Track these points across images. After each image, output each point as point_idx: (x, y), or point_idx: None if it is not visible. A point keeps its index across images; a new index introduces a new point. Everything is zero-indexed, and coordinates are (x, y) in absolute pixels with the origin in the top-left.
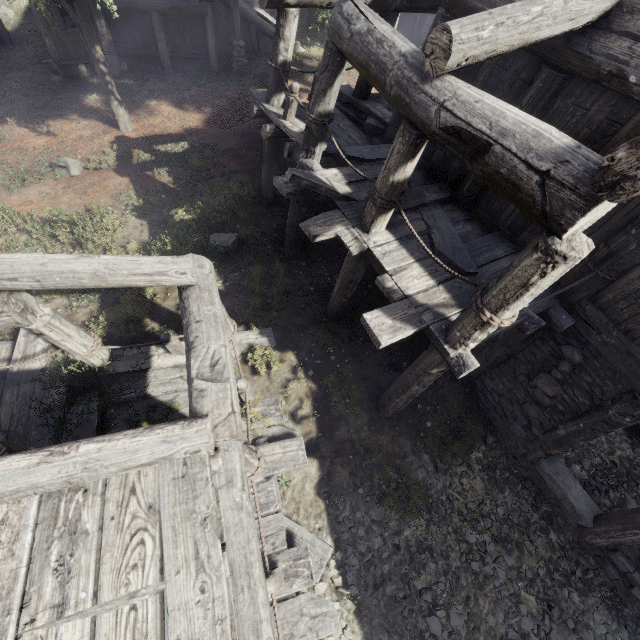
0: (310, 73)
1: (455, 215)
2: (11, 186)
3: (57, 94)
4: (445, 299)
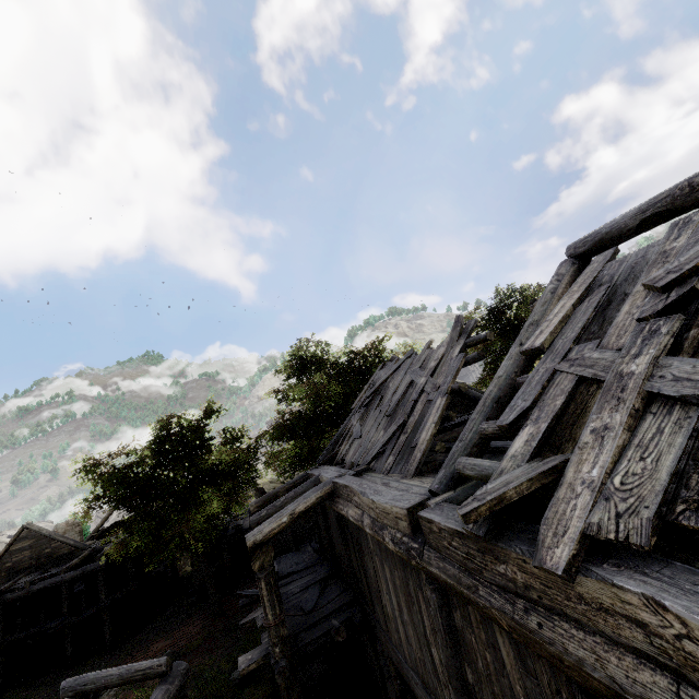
0: None
1: (331, 582)
2: (129, 686)
3: (190, 609)
4: (288, 632)
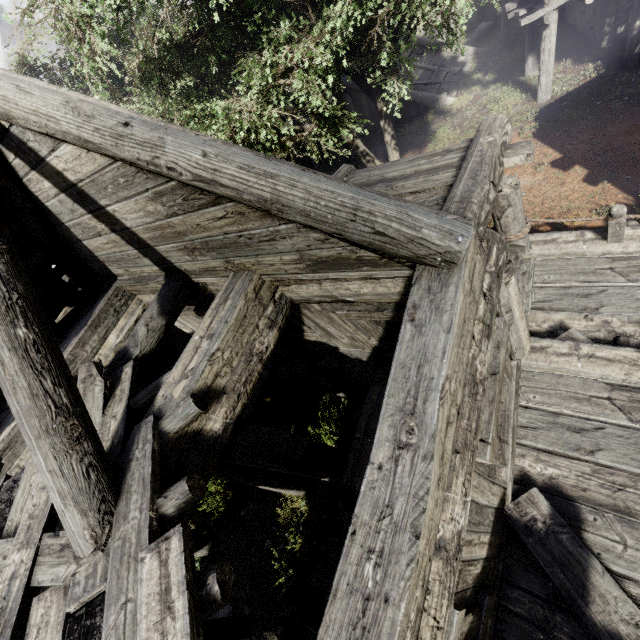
0: (412, 148)
1: None
2: None
3: None
4: None
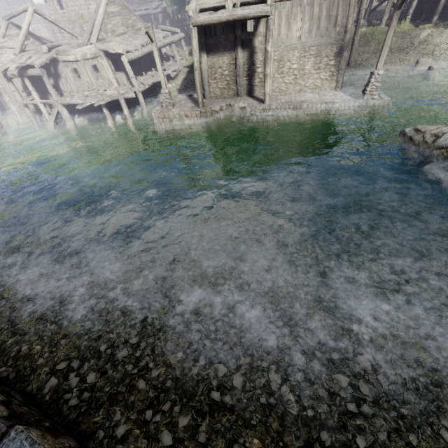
0: None
1: None
2: None
3: None
4: None
